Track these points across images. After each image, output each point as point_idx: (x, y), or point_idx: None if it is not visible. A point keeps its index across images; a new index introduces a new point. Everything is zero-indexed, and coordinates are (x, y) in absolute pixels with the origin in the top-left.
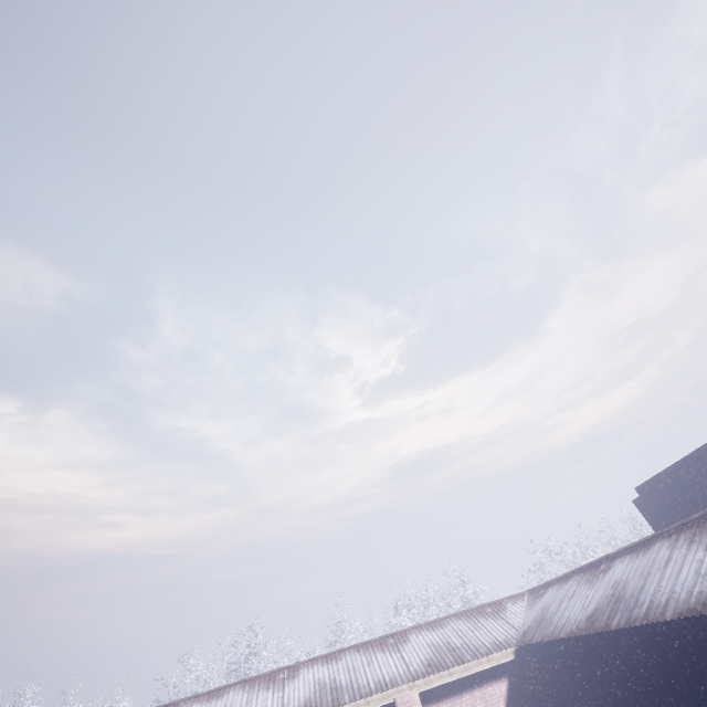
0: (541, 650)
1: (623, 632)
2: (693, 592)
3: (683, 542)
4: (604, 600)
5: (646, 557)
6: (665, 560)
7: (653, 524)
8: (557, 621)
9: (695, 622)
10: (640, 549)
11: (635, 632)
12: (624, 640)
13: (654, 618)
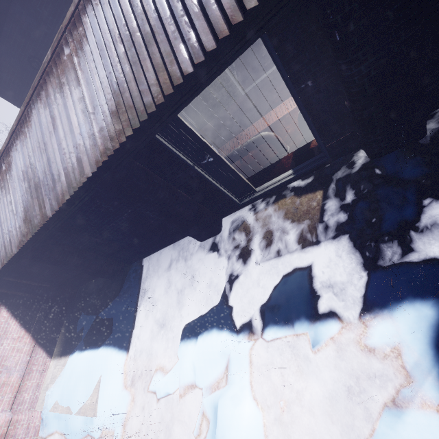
0: (9, 269)
1: (60, 212)
2: (95, 134)
3: (55, 93)
4: (27, 196)
5: (33, 131)
6: (51, 122)
7: (18, 103)
8: (3, 241)
9: (111, 161)
10: (23, 128)
11: (69, 205)
12: (64, 216)
13: (78, 182)
